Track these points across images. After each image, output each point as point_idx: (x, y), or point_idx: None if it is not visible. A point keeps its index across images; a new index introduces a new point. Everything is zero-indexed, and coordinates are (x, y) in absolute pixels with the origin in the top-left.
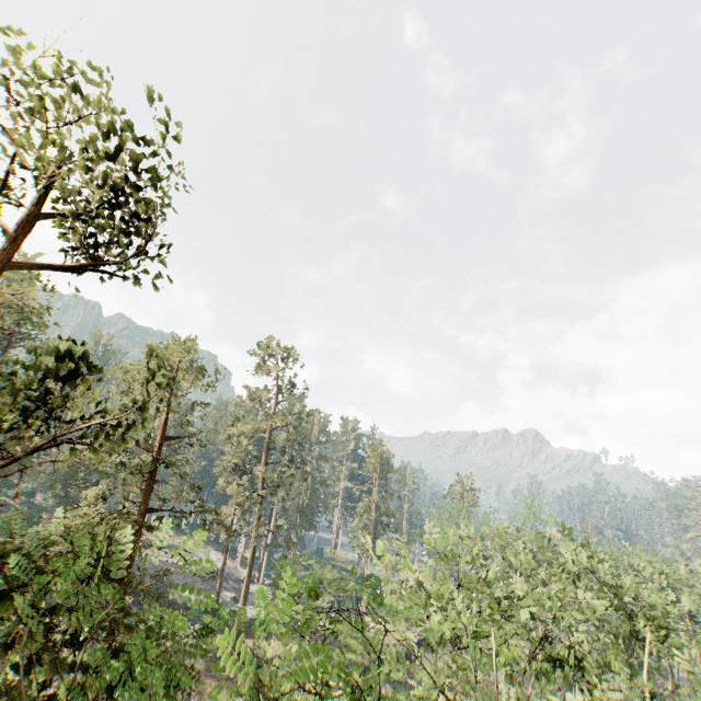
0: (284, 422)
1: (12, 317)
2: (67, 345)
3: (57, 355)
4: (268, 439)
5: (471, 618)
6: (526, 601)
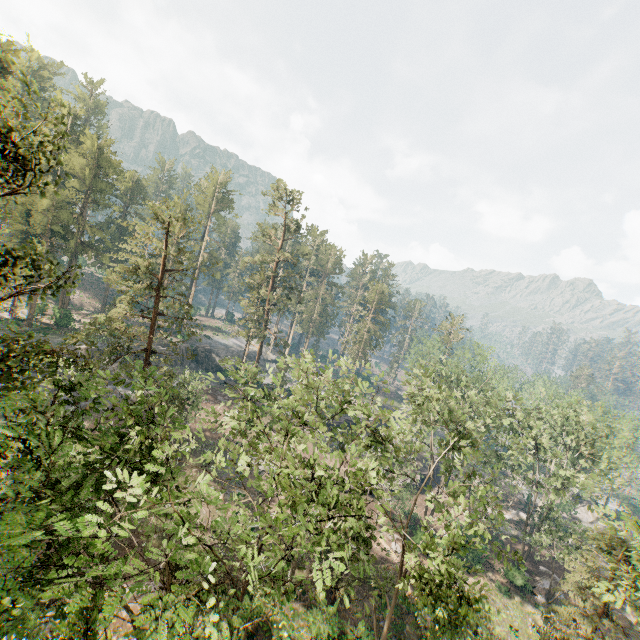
0: (282, 257)
1: (81, 154)
2: (131, 175)
3: (1, 253)
4: (274, 269)
5: (288, 405)
6: (357, 406)
